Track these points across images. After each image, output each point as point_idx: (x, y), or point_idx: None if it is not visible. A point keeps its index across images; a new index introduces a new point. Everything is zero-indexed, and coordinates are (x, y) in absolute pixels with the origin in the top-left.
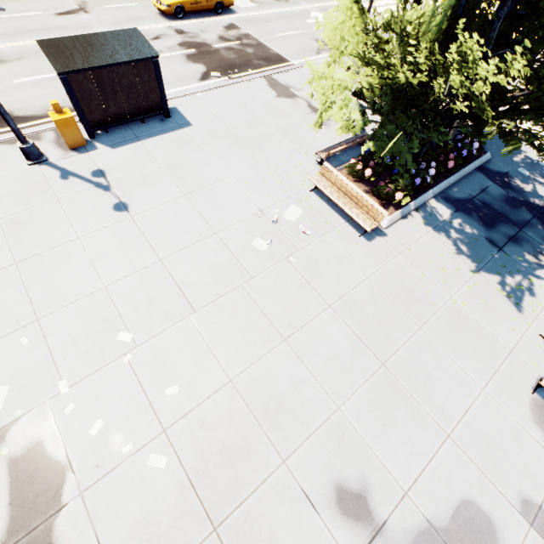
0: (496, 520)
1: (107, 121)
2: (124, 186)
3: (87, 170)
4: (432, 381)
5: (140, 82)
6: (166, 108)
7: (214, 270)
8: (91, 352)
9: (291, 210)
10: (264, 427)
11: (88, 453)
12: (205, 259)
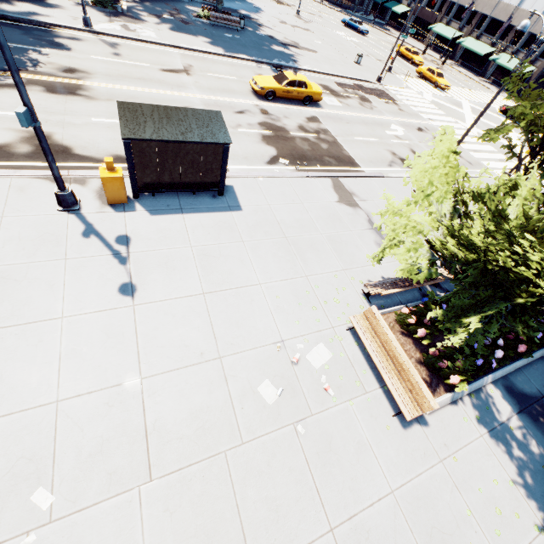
0: None
1: (157, 186)
2: (143, 263)
3: (114, 232)
4: None
5: (204, 160)
6: (222, 187)
7: (199, 416)
8: None
9: (319, 350)
10: None
11: None
12: (194, 394)
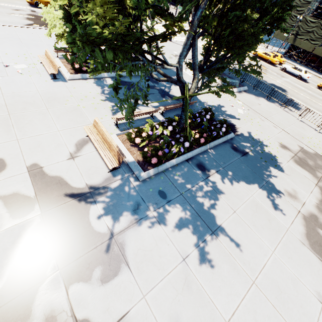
0: (9, 167)
1: None
2: None
3: None
4: (31, 123)
5: None
6: None
7: None
8: None
9: (21, 65)
10: None
11: None
12: None
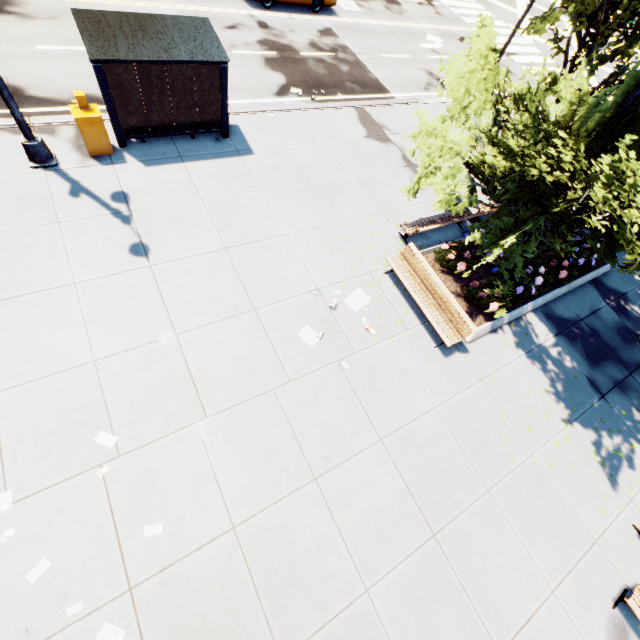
0: None
1: (146, 129)
2: (150, 221)
3: (107, 189)
4: (491, 569)
5: (198, 88)
6: (225, 126)
7: (243, 362)
8: (55, 454)
9: (357, 295)
10: (265, 605)
11: (19, 608)
12: (234, 344)
